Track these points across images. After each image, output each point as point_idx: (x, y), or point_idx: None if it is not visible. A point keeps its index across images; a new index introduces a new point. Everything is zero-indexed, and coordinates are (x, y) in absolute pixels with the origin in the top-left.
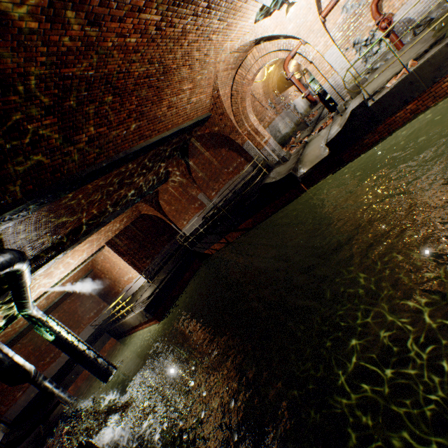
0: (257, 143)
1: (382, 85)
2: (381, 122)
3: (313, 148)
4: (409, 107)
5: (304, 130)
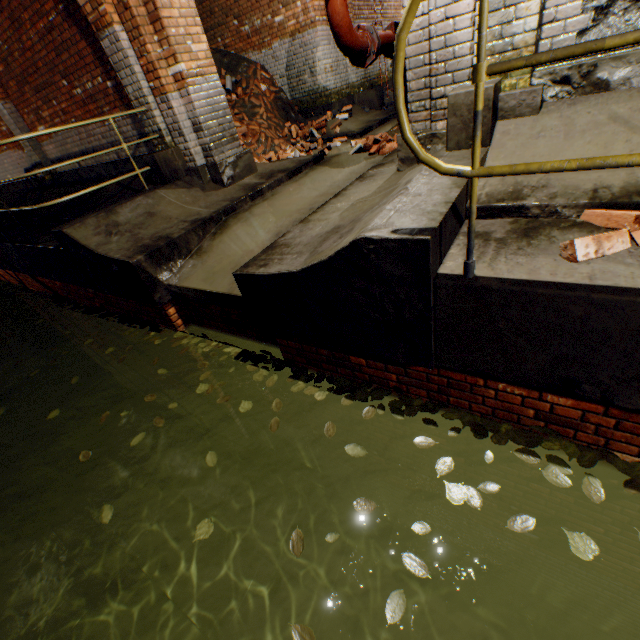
0: (148, 60)
1: (566, 198)
2: (432, 364)
3: (273, 212)
4: (561, 401)
5: (368, 111)
